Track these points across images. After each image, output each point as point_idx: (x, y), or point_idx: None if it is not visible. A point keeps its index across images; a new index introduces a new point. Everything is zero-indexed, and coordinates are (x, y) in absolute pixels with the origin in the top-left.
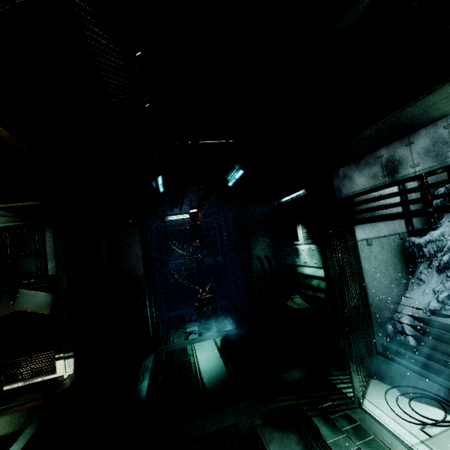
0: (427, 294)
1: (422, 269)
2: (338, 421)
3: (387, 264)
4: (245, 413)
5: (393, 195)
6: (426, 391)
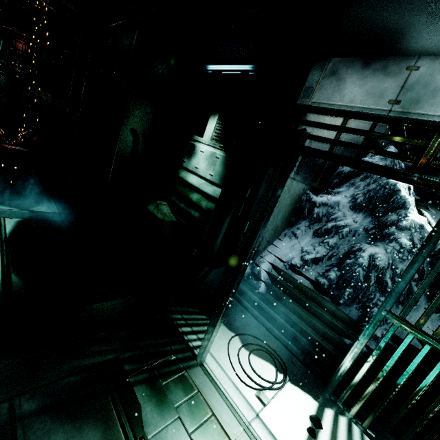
0: (295, 250)
1: (301, 226)
2: (171, 391)
3: (281, 210)
4: (1, 386)
5: (381, 135)
6: (263, 342)
